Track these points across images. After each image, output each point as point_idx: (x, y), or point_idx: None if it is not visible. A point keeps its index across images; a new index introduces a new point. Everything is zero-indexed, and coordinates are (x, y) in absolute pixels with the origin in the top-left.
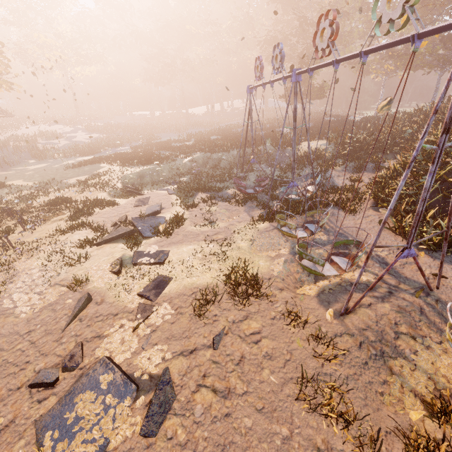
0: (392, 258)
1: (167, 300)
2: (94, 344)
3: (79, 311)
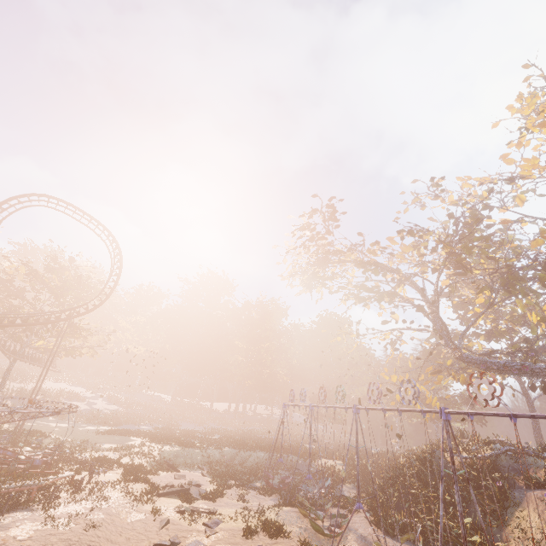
0: (369, 537)
1: (224, 530)
2: (183, 539)
3: (165, 524)
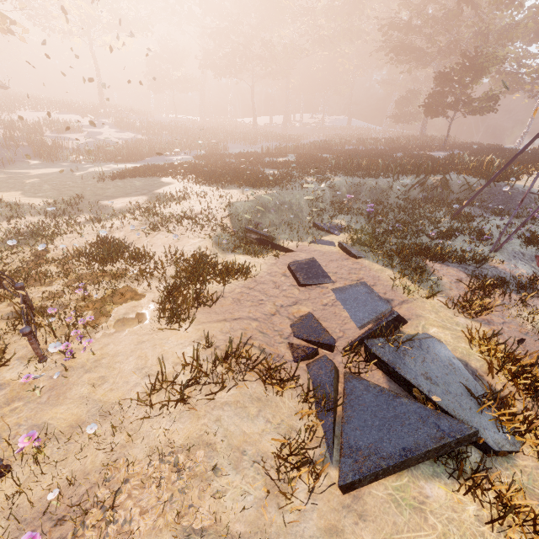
0: None
1: None
2: None
3: None
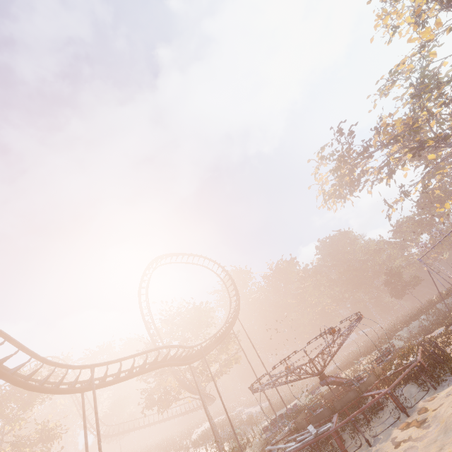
0: None
1: None
2: None
3: None
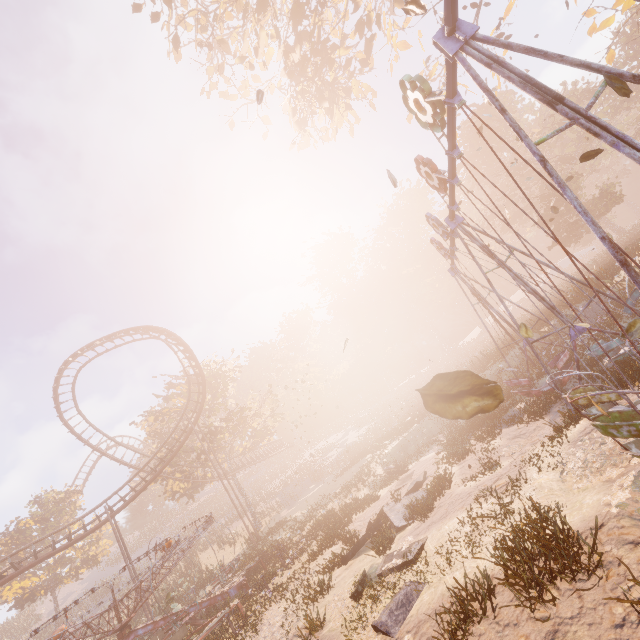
0: None
1: (412, 628)
2: None
3: None
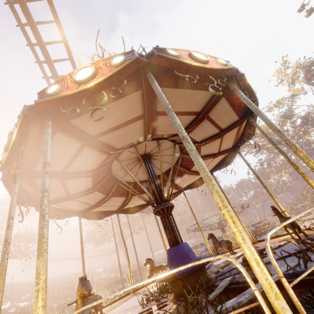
0: None
1: None
2: None
3: None
